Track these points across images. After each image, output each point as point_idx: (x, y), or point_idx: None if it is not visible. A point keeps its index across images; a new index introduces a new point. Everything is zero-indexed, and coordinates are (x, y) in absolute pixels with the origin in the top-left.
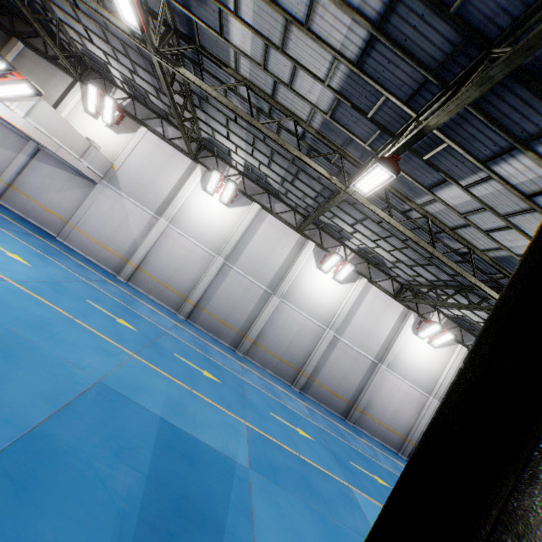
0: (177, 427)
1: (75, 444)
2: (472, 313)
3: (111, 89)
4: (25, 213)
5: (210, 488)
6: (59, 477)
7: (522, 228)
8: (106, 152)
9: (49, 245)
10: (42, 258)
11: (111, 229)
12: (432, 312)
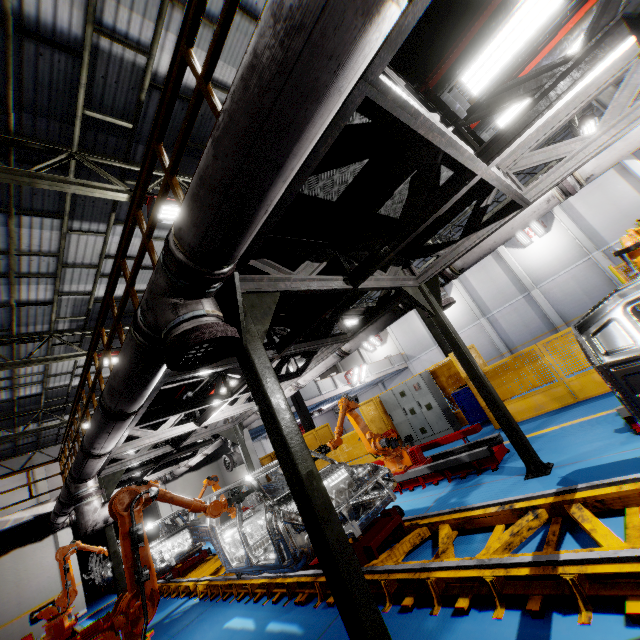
0: None
1: None
2: None
3: None
4: None
5: None
6: None
7: None
8: (393, 353)
9: None
10: None
11: None
12: None
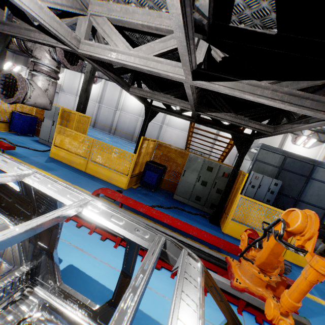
0: None
1: None
2: None
3: None
4: None
5: None
6: None
7: None
8: (59, 82)
9: None
10: None
11: (66, 106)
12: None
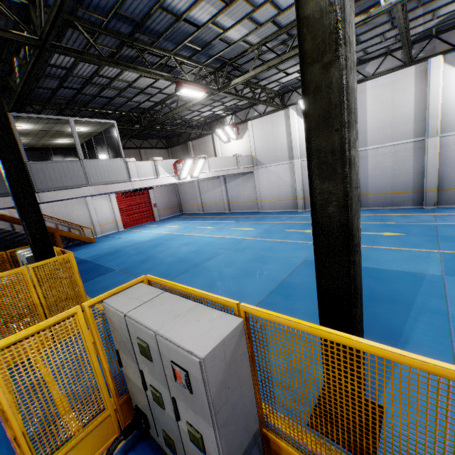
0: (362, 267)
1: (301, 283)
2: None
3: (224, 121)
4: (241, 210)
5: (397, 288)
6: (299, 293)
7: None
8: (245, 152)
9: (257, 217)
10: (257, 224)
11: (276, 188)
12: None
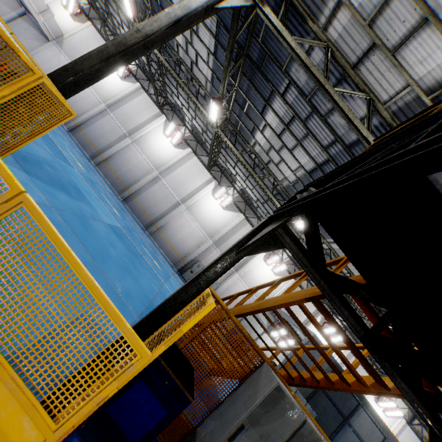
0: None
1: None
2: (240, 178)
3: None
4: None
5: None
6: None
7: (199, 52)
8: (63, 28)
9: None
10: None
11: (47, 67)
12: (230, 187)
